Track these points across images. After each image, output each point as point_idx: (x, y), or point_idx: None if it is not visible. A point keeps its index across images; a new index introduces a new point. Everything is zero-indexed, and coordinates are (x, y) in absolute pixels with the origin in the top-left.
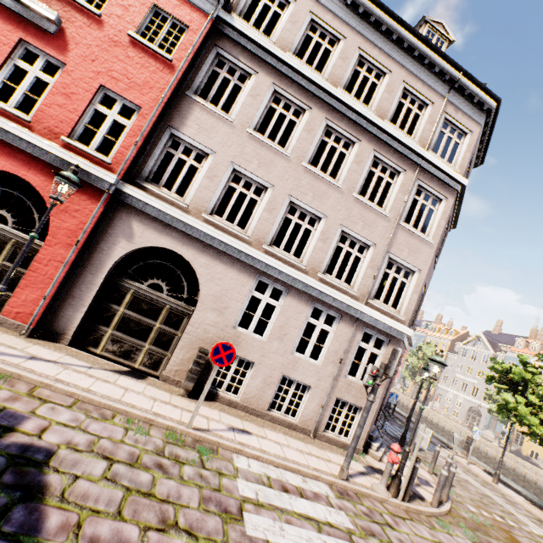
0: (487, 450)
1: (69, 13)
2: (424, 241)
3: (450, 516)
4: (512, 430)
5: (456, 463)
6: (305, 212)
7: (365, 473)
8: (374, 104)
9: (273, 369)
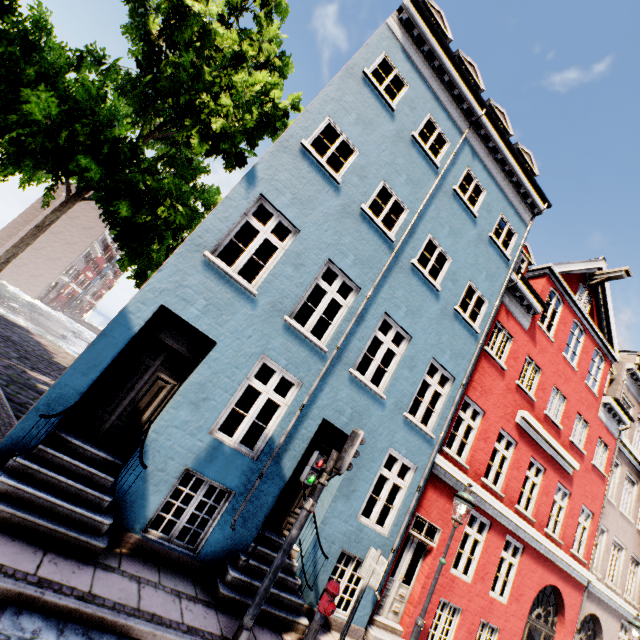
0: None
1: (573, 454)
2: None
3: None
4: None
5: None
6: (633, 560)
7: None
8: None
9: None
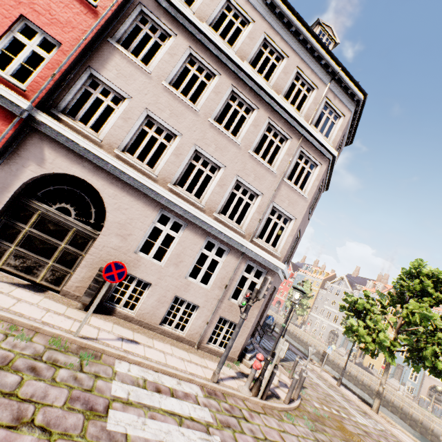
0: (339, 362)
1: None
2: (301, 196)
3: (297, 410)
4: (357, 348)
5: (312, 371)
6: (207, 161)
7: (235, 378)
8: (272, 81)
9: (168, 290)
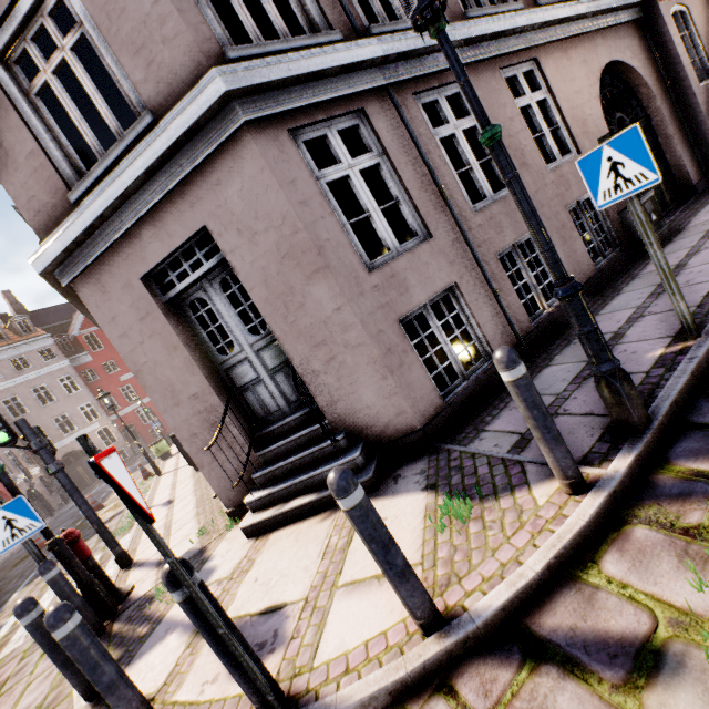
0: None
1: None
2: None
3: None
4: None
5: None
6: None
7: (163, 564)
8: None
9: None
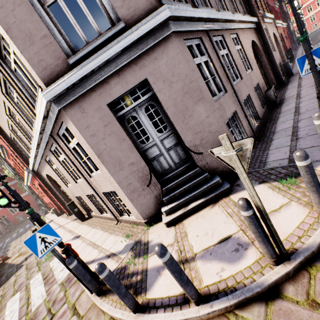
0: None
1: None
2: None
3: None
4: None
5: None
6: (11, 110)
7: (112, 255)
8: None
9: (83, 195)
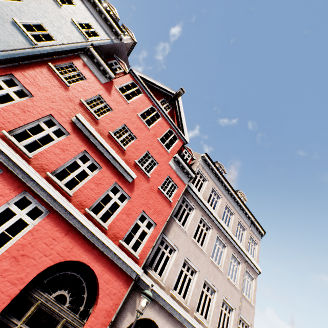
0: None
1: (138, 173)
2: (251, 304)
3: None
4: None
5: None
6: (209, 286)
7: None
8: (230, 227)
9: None
